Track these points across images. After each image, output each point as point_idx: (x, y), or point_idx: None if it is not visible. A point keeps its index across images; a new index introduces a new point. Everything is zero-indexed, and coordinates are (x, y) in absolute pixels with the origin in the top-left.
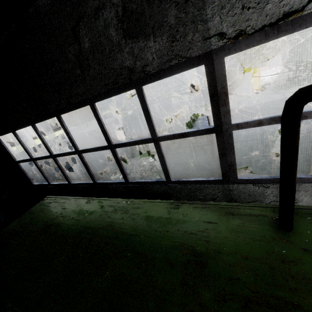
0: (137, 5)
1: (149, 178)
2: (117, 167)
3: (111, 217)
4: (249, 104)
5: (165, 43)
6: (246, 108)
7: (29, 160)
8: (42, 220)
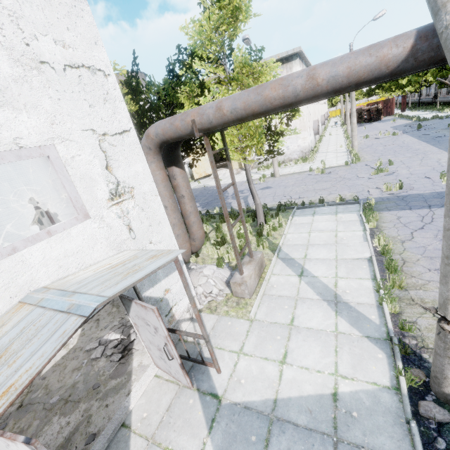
0: None
1: None
2: None
3: None
4: (223, 182)
5: None
6: (213, 187)
7: None
8: None
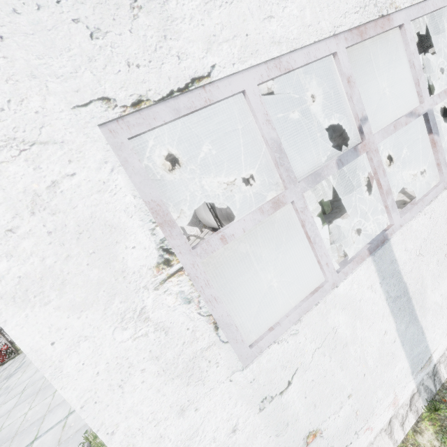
0: None
1: None
2: None
3: None
4: None
5: None
6: None
7: None
8: None
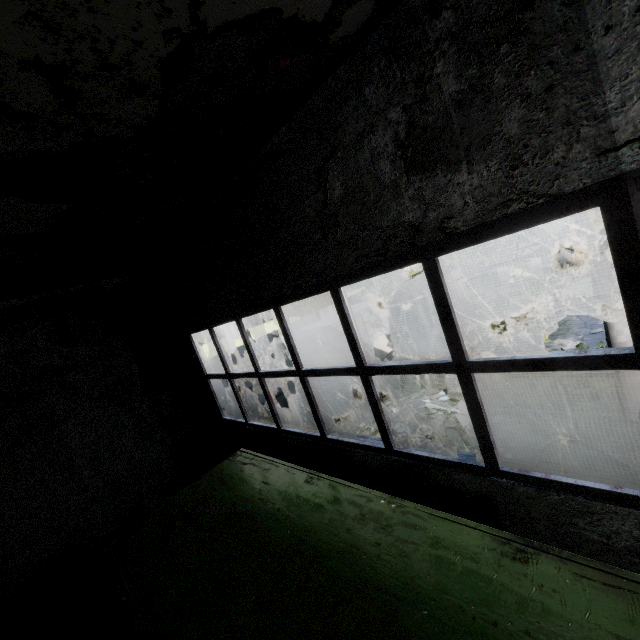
0: (436, 115)
1: (438, 441)
2: (367, 403)
3: (354, 533)
4: None
5: (495, 172)
6: None
7: (223, 376)
8: (229, 496)
